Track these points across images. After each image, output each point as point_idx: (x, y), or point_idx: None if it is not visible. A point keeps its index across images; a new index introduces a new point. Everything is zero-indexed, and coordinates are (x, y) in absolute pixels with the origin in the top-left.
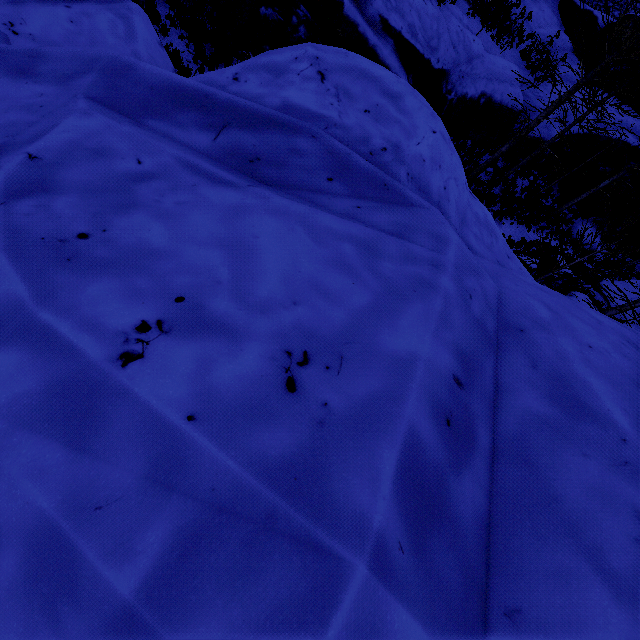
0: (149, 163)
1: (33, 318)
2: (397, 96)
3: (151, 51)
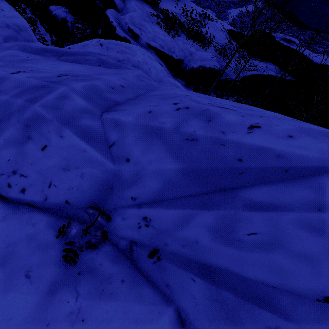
0: (31, 58)
1: None
2: (130, 47)
3: None
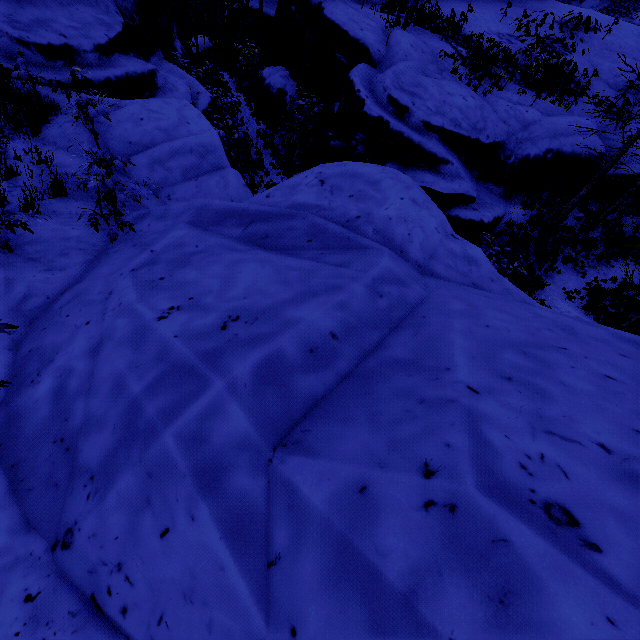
0: (201, 246)
1: (134, 307)
2: (376, 182)
3: (238, 191)
